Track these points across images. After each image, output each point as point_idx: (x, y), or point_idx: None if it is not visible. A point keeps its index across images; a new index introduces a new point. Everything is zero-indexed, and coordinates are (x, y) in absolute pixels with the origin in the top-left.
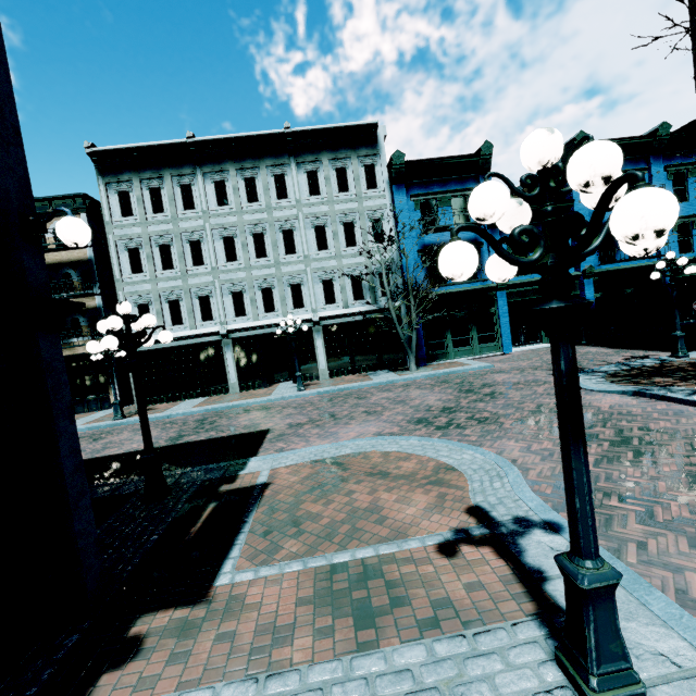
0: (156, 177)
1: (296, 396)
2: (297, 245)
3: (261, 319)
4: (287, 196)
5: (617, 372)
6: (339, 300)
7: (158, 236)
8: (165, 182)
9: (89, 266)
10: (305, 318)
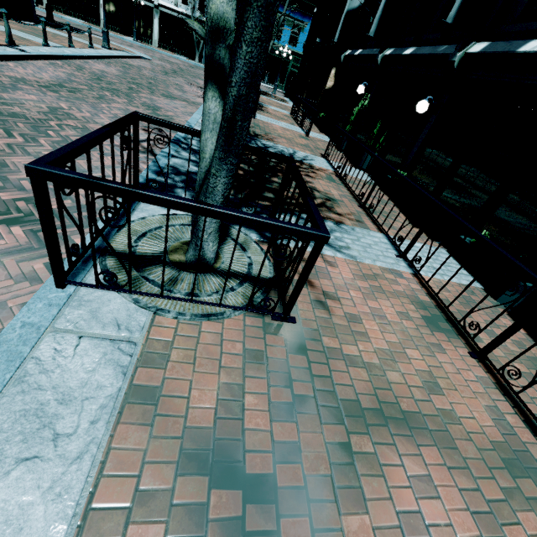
0: None
1: (130, 41)
2: None
3: None
4: None
5: None
6: None
7: None
8: None
9: None
10: None
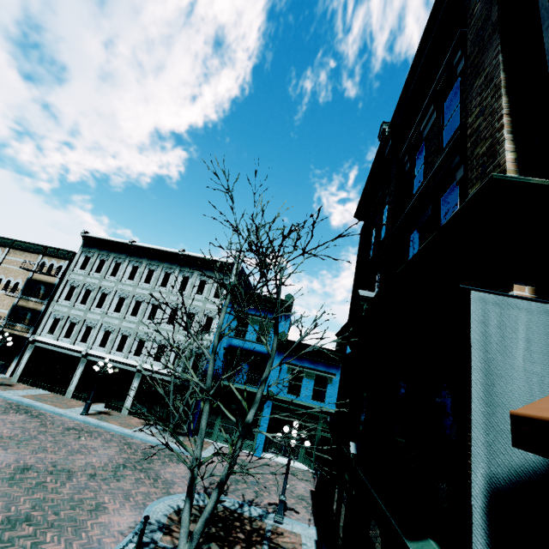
0: (107, 255)
1: (70, 417)
2: (157, 315)
3: (112, 353)
4: (167, 286)
5: (217, 507)
6: (163, 361)
7: (89, 284)
8: (109, 258)
9: (52, 288)
10: (134, 364)
